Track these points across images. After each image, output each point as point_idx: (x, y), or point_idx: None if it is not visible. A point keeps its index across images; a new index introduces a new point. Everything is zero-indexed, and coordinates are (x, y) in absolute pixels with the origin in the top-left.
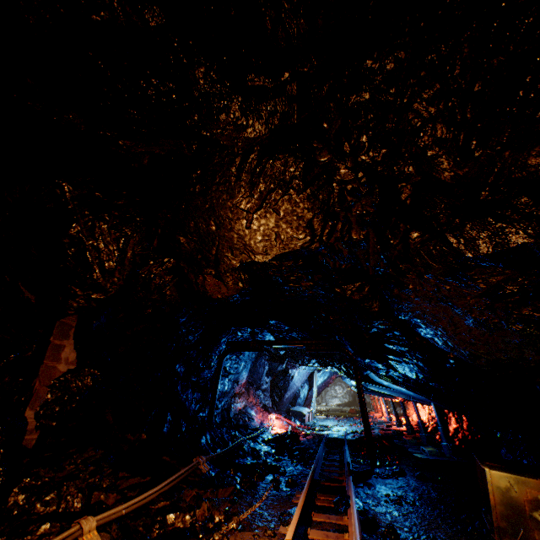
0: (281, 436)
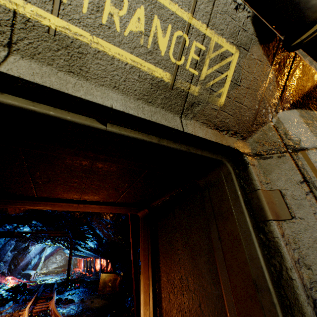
0: (17, 285)
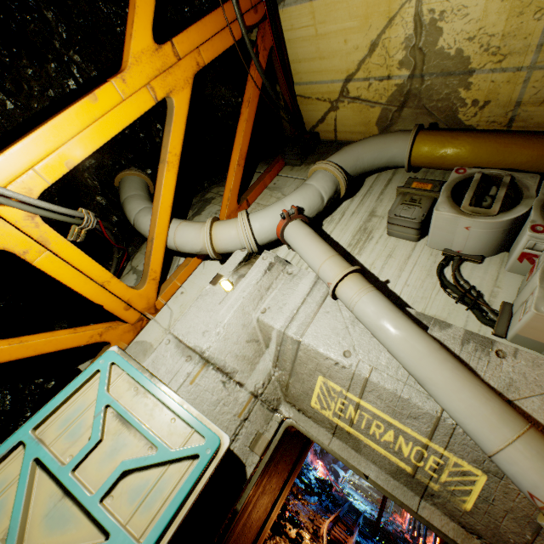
0: (324, 480)
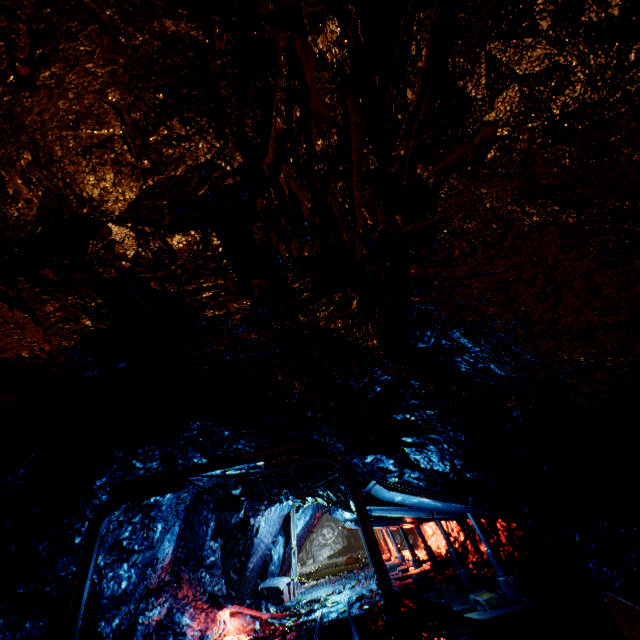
0: None
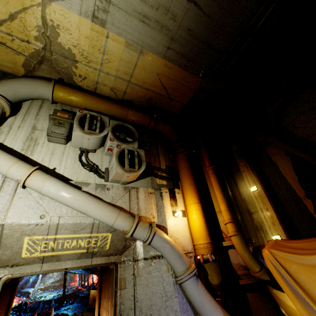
0: (20, 304)
